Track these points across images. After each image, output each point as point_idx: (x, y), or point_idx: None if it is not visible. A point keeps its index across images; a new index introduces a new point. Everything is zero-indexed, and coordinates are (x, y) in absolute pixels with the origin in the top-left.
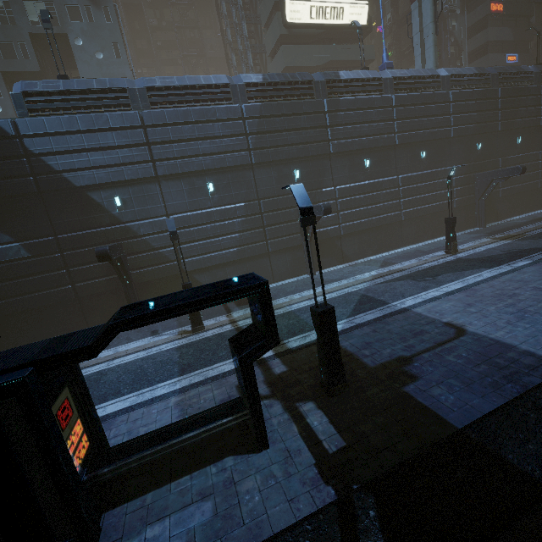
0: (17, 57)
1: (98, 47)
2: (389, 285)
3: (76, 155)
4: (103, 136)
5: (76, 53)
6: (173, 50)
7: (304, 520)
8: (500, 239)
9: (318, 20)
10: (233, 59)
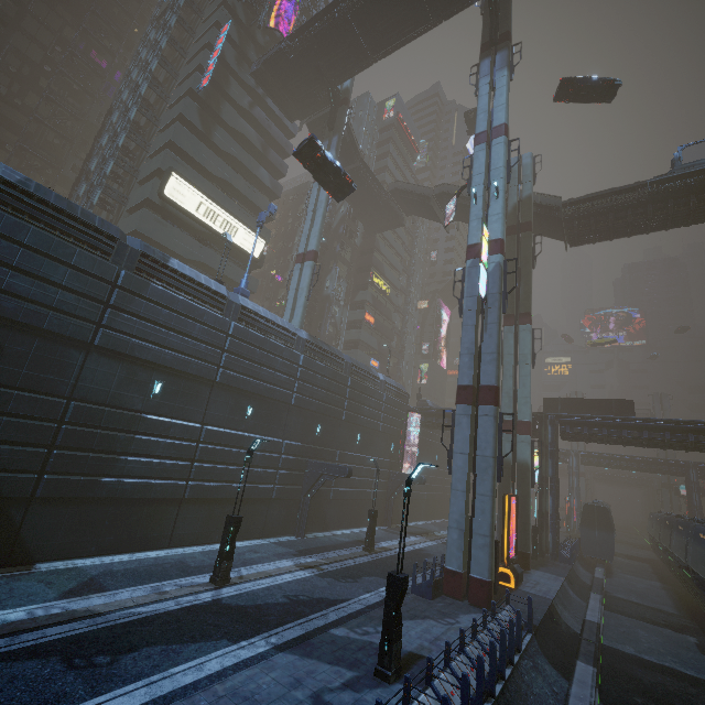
0: None
1: None
2: None
3: None
4: None
5: None
6: (10, 132)
7: None
8: (302, 566)
9: (206, 219)
10: (81, 187)
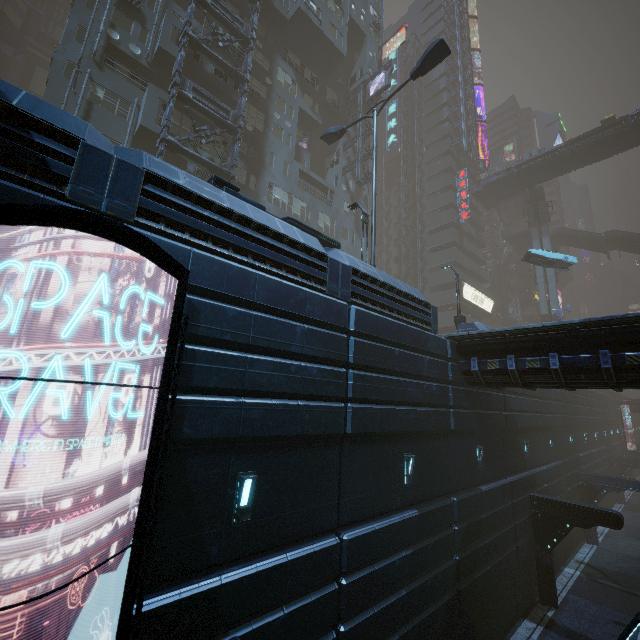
0: None
1: None
2: None
3: (518, 397)
4: None
5: None
6: None
7: None
8: None
9: (473, 301)
10: None
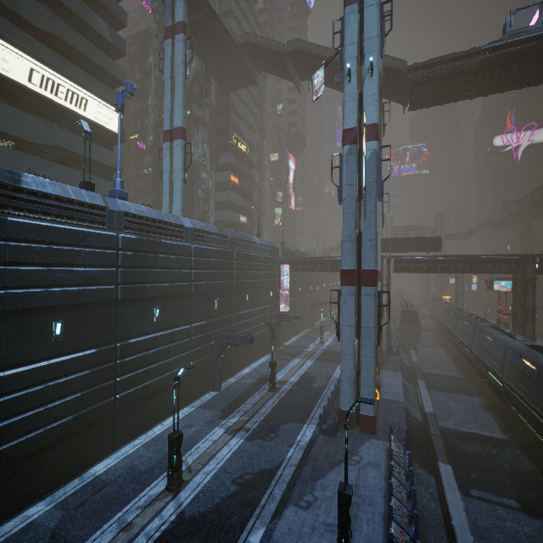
0: None
1: None
2: None
3: None
4: None
5: None
6: None
7: None
8: (232, 433)
9: (44, 91)
10: None
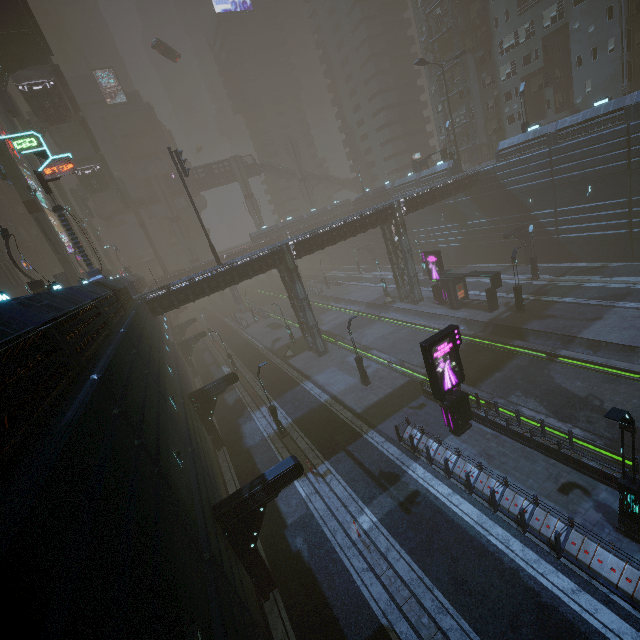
0: (531, 62)
1: (592, 20)
2: None
3: (514, 179)
4: (527, 167)
5: (572, 37)
6: None
7: (480, 321)
8: None
9: None
10: None
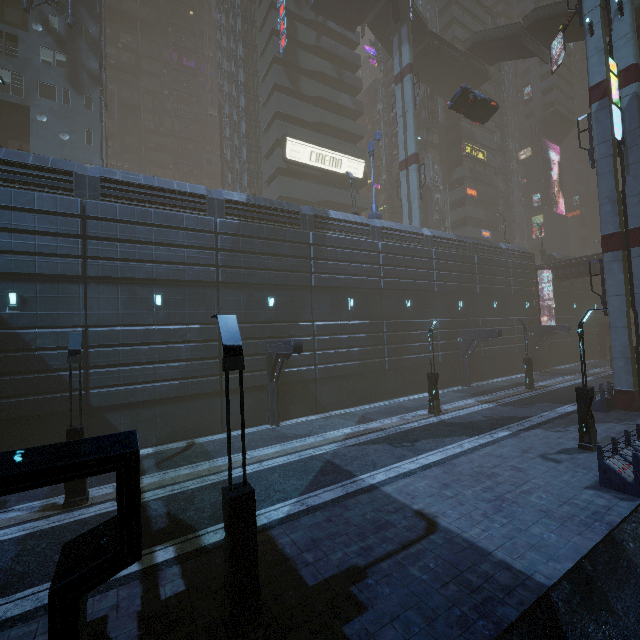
0: None
1: (66, 129)
2: (362, 450)
3: None
4: (20, 217)
5: (34, 127)
6: (166, 154)
7: None
8: (483, 402)
9: (318, 164)
10: (228, 177)
